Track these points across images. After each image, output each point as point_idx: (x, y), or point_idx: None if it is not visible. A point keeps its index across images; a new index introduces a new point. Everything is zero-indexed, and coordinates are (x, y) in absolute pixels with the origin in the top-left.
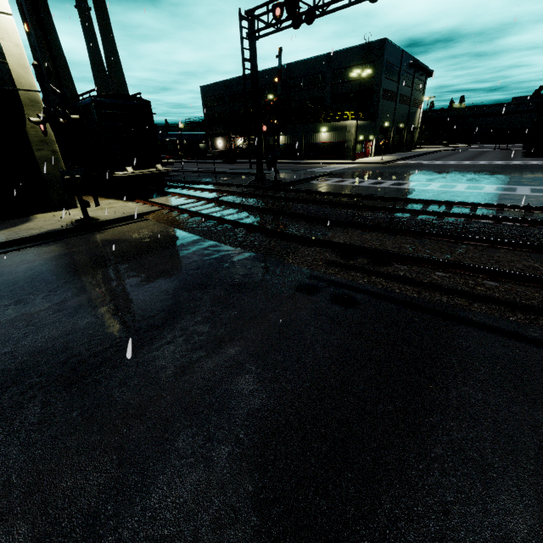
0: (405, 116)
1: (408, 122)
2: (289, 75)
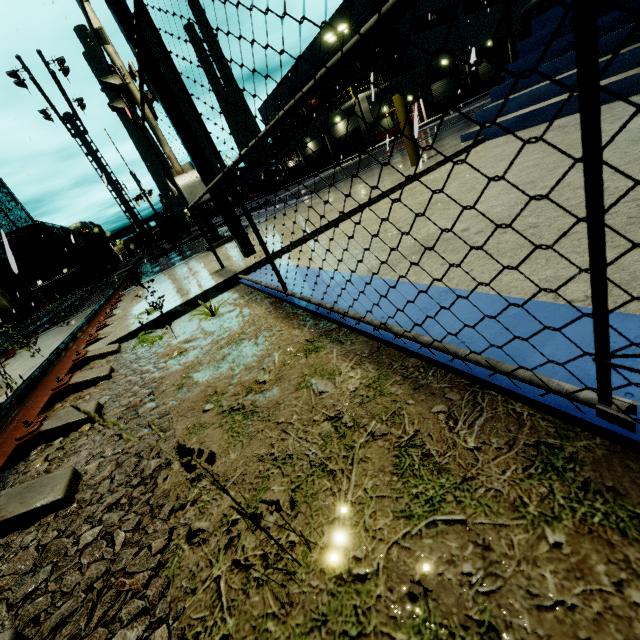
0: (496, 24)
1: (509, 28)
2: (315, 57)
